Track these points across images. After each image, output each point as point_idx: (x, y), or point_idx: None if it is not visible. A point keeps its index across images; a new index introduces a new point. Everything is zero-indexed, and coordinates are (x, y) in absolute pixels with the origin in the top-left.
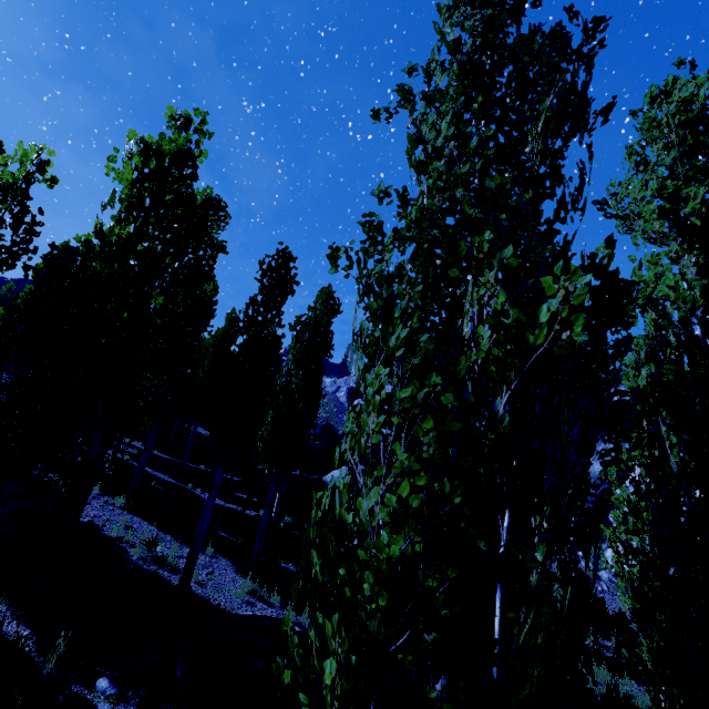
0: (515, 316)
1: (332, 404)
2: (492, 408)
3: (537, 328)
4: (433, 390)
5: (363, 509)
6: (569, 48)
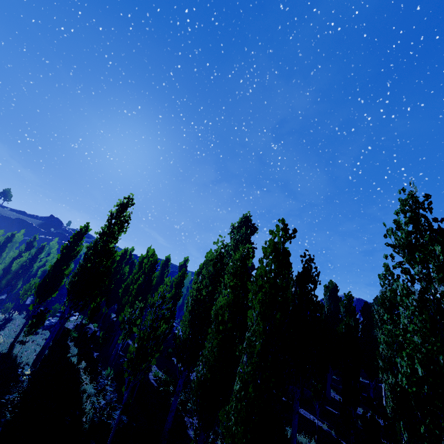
0: None
1: None
2: None
3: None
4: None
5: None
6: None
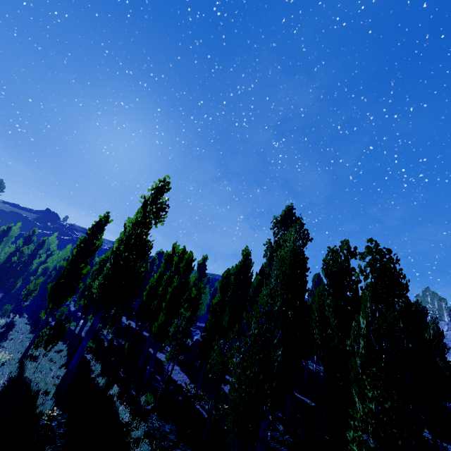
0: None
1: None
2: None
3: None
4: None
5: None
6: None
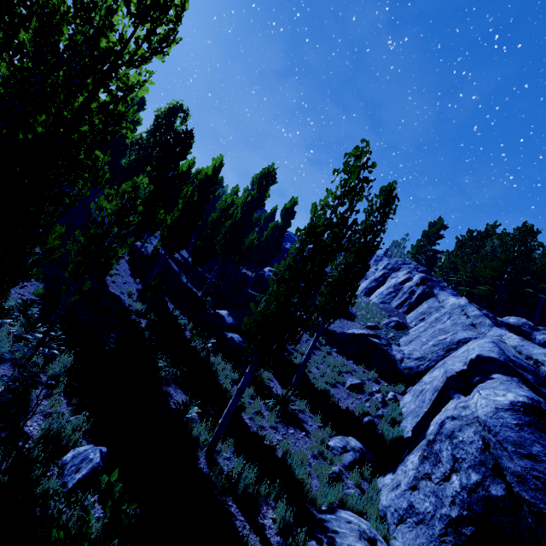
0: None
1: None
2: None
3: None
4: None
5: None
6: None
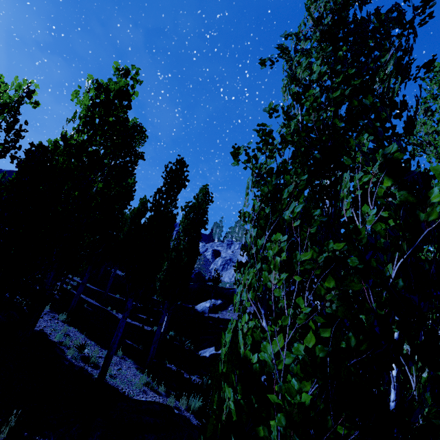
0: (402, 197)
1: (202, 260)
2: (382, 272)
3: (428, 207)
4: (332, 255)
5: (269, 352)
6: (405, 20)
